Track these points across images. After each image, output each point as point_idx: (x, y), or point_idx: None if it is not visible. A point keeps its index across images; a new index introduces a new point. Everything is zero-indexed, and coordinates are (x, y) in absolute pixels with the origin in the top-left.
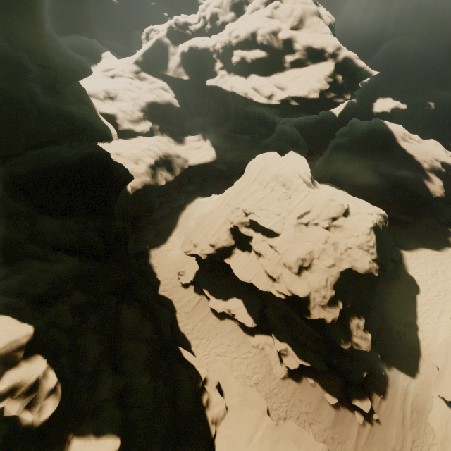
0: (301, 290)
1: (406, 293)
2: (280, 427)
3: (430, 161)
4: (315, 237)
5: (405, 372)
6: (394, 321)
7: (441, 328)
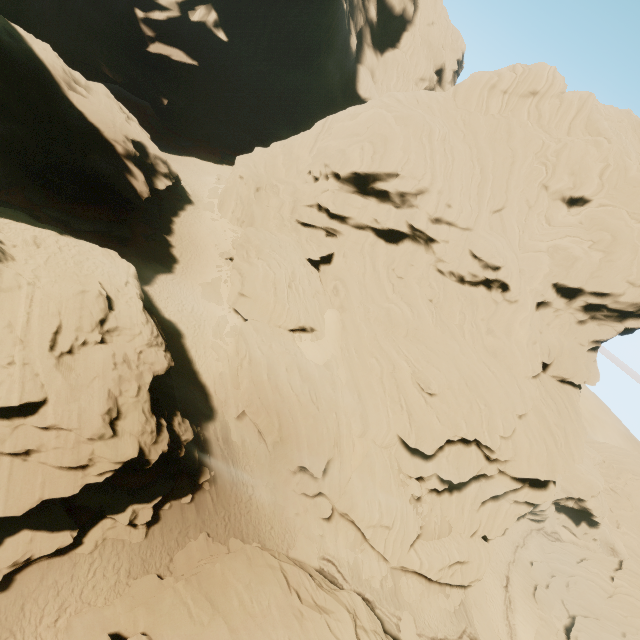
0: (132, 450)
1: (176, 344)
2: (175, 570)
3: (124, 143)
4: (98, 367)
5: (210, 420)
6: (183, 382)
7: (211, 362)
